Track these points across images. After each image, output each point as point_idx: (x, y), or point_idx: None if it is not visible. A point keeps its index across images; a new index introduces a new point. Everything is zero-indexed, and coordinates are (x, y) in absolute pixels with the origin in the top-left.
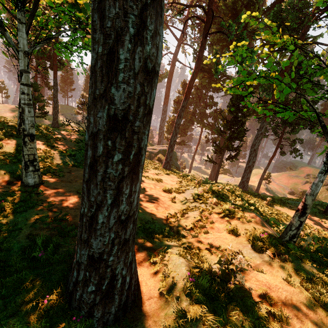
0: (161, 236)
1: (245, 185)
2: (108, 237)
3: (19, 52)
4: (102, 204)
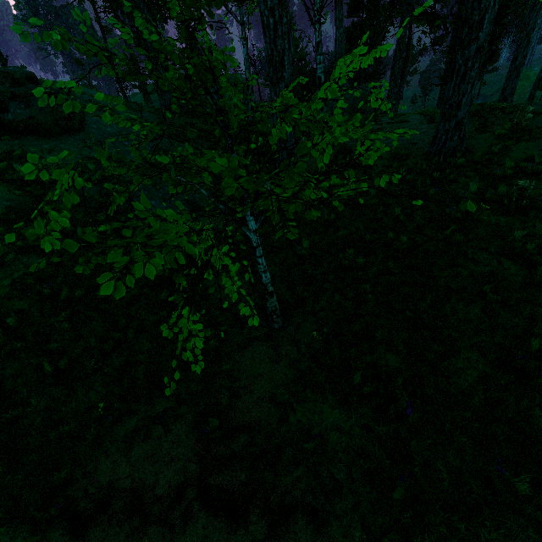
0: None
1: (508, 102)
2: (466, 110)
3: (316, 25)
4: (465, 93)
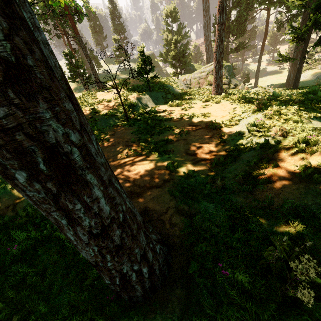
0: (200, 194)
1: None
2: (92, 250)
3: None
4: (60, 224)
